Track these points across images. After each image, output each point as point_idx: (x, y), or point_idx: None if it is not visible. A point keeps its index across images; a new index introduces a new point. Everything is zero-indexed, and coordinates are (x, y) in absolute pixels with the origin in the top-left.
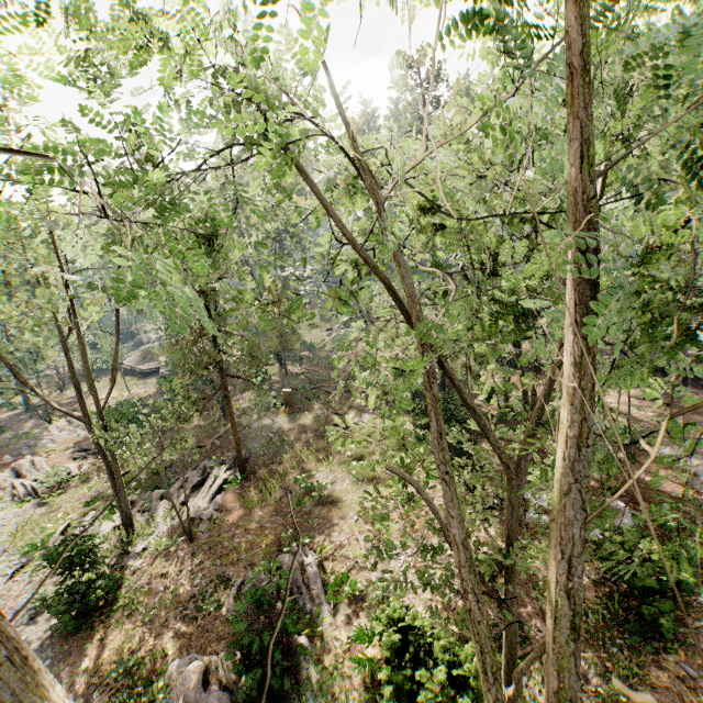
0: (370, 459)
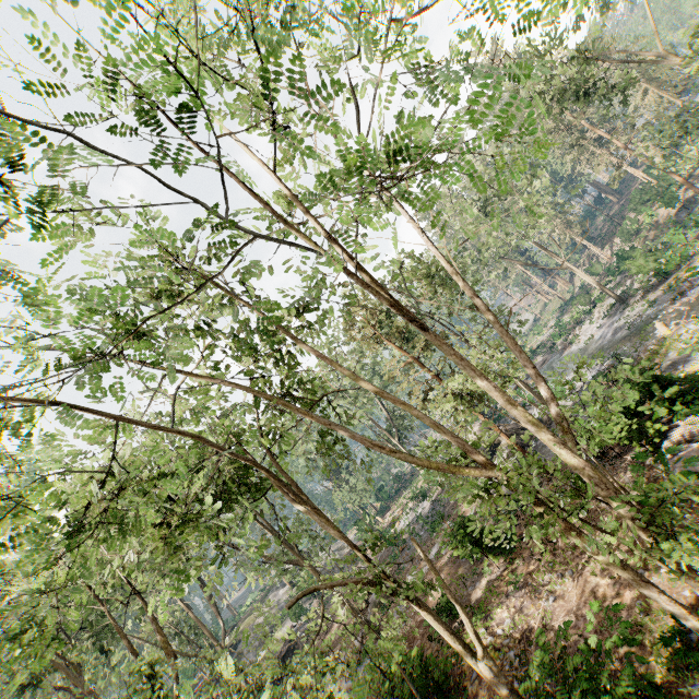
0: None
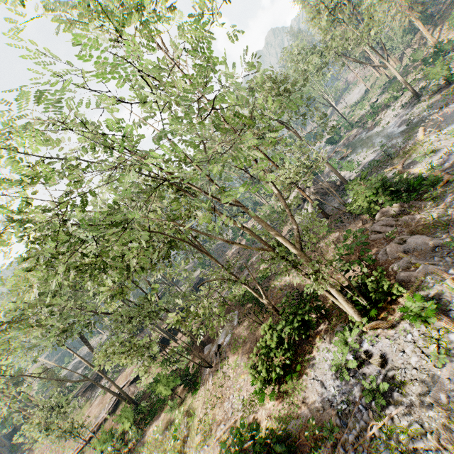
0: (168, 451)
